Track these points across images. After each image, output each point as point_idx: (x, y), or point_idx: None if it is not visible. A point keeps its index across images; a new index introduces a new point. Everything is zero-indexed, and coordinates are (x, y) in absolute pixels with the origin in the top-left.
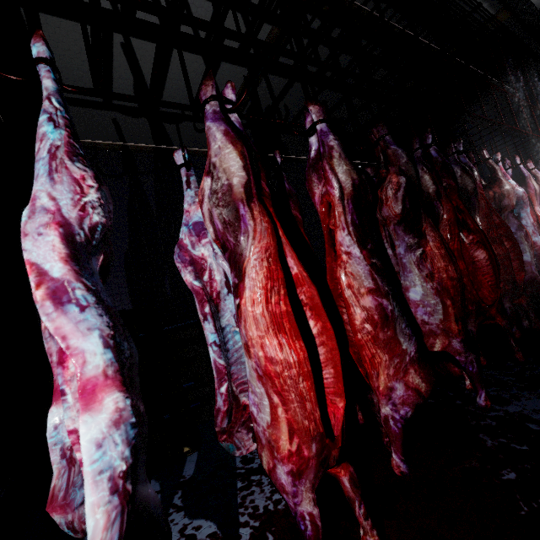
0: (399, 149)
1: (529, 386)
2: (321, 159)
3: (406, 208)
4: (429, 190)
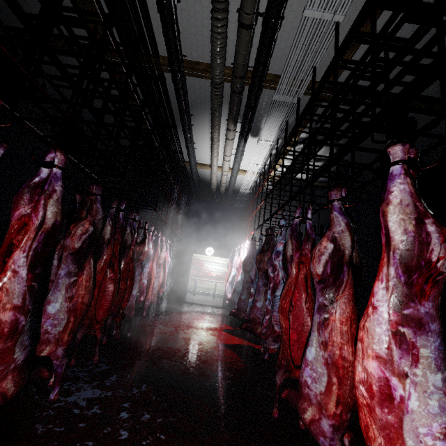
0: (101, 209)
1: (91, 380)
2: (42, 191)
3: (83, 247)
4: (106, 236)
